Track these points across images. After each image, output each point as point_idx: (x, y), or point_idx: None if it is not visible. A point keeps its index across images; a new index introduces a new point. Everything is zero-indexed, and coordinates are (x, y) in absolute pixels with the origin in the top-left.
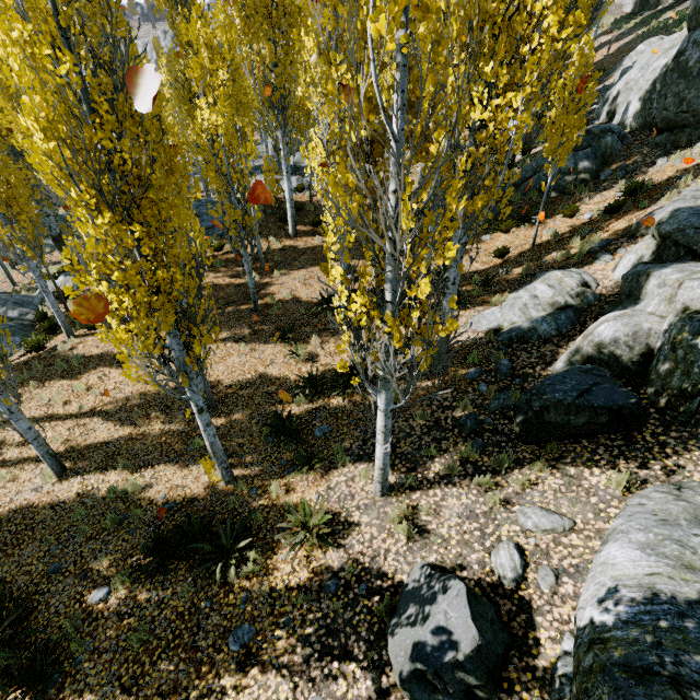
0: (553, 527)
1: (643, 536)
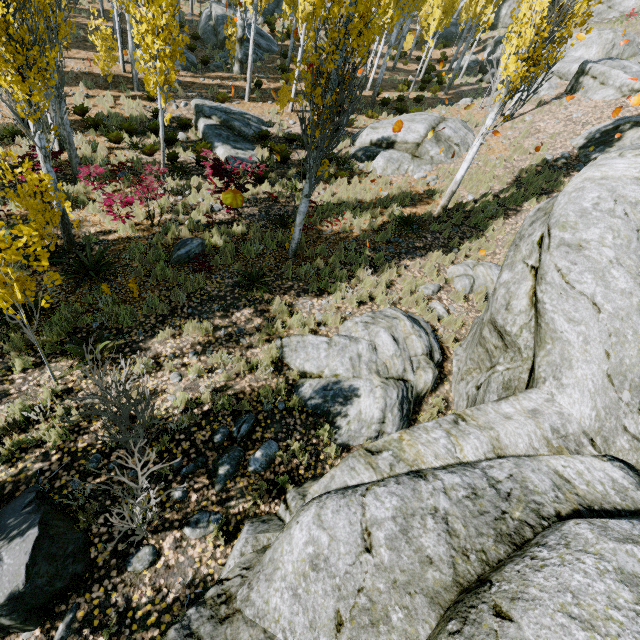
0: None
1: None
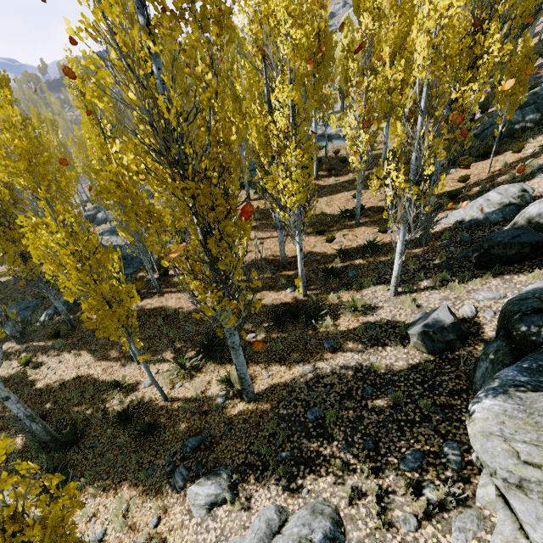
0: (494, 297)
1: (539, 283)
